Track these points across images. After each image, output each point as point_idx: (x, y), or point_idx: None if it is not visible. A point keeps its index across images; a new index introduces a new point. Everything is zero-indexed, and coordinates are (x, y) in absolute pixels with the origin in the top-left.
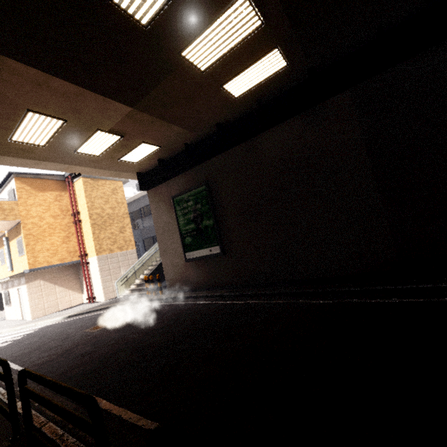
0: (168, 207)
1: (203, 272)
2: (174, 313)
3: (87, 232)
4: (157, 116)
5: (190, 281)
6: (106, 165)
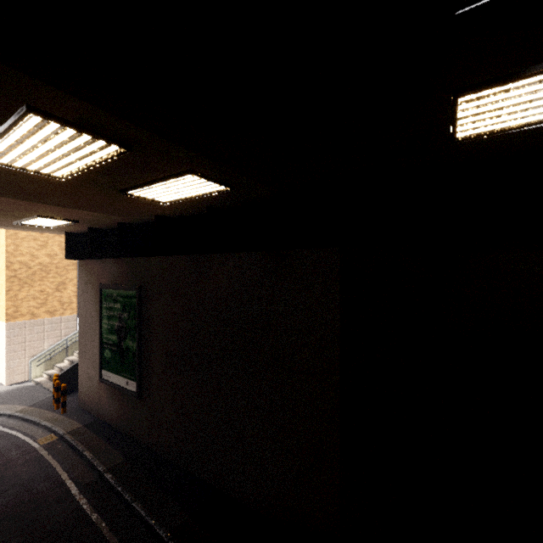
0: (96, 296)
1: (116, 406)
2: (10, 499)
3: (2, 285)
4: (32, 201)
5: (101, 408)
6: (1, 224)
